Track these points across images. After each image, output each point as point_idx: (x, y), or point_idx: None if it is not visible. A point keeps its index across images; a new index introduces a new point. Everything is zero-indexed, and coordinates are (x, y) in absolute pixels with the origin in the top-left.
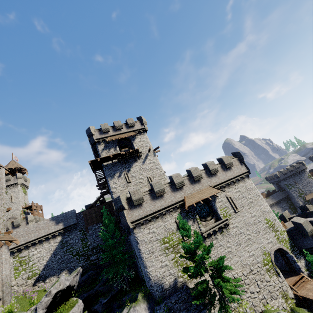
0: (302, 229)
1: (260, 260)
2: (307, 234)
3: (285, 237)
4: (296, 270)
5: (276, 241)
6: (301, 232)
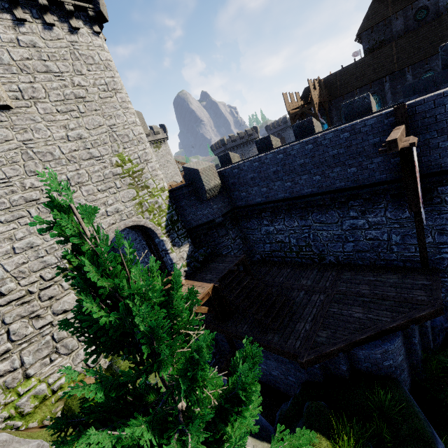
0: (199, 183)
1: (58, 259)
2: (204, 194)
3: (161, 203)
4: (168, 268)
5: (133, 210)
6: (197, 190)
